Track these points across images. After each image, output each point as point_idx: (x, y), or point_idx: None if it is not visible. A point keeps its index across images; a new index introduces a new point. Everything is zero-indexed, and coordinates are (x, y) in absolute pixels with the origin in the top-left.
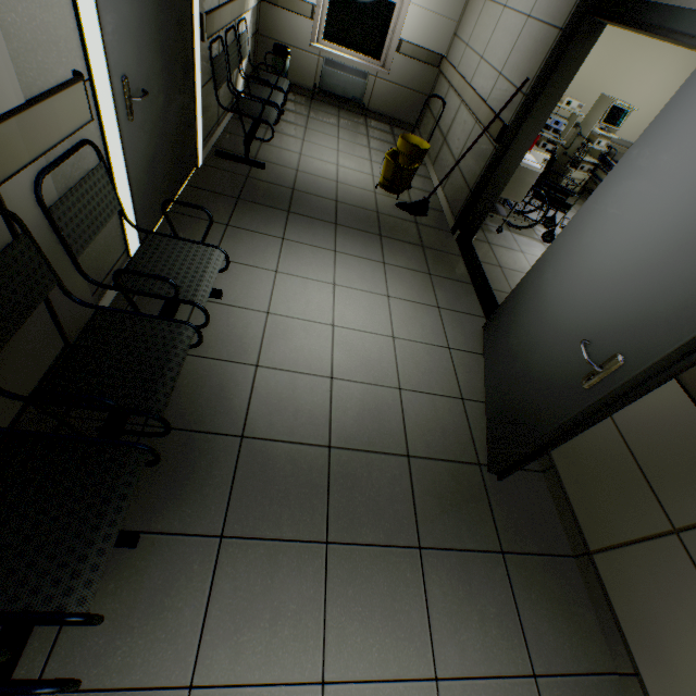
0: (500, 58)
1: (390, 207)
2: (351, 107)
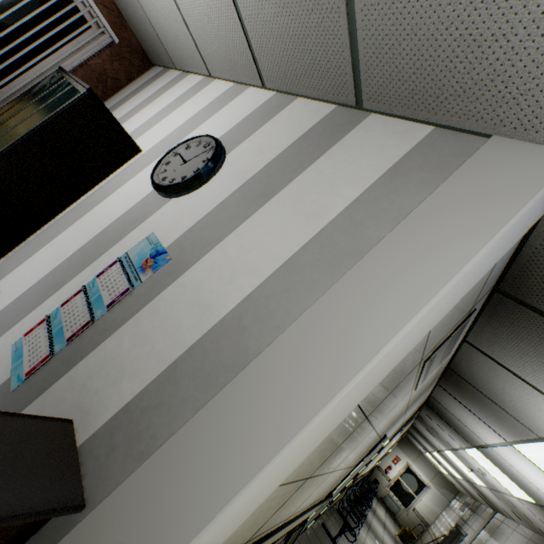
0: (442, 529)
1: (399, 541)
2: (391, 513)
